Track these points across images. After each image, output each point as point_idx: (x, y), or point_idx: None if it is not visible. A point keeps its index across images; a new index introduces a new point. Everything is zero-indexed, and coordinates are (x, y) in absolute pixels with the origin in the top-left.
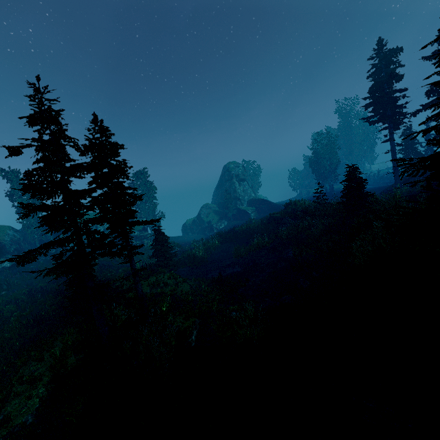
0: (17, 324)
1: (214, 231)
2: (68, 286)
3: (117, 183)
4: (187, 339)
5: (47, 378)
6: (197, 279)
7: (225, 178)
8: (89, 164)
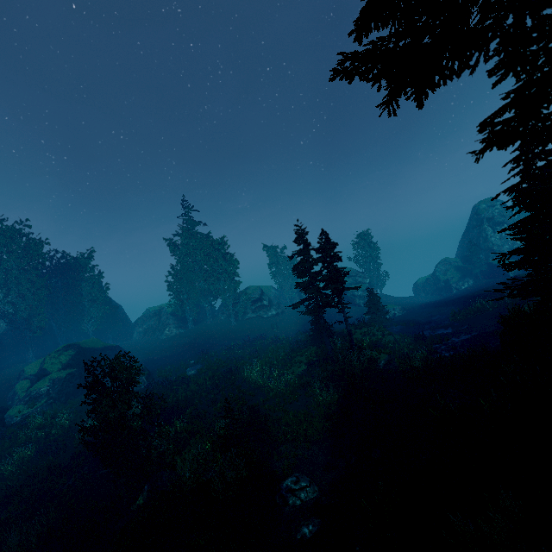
0: (288, 342)
1: (453, 292)
2: (311, 323)
3: (334, 267)
4: (377, 364)
5: (305, 362)
6: (403, 335)
7: (472, 224)
8: (320, 260)
